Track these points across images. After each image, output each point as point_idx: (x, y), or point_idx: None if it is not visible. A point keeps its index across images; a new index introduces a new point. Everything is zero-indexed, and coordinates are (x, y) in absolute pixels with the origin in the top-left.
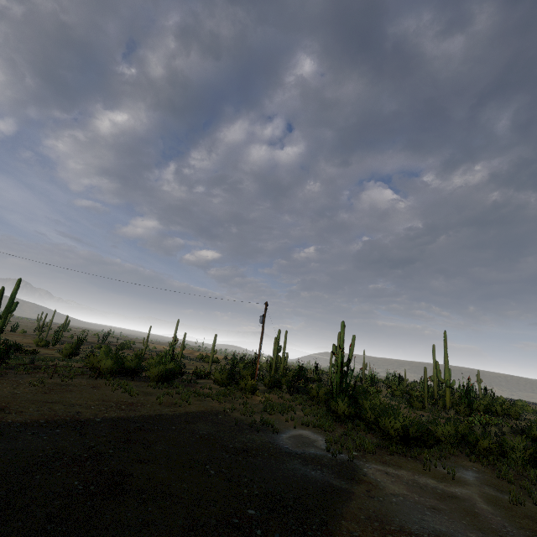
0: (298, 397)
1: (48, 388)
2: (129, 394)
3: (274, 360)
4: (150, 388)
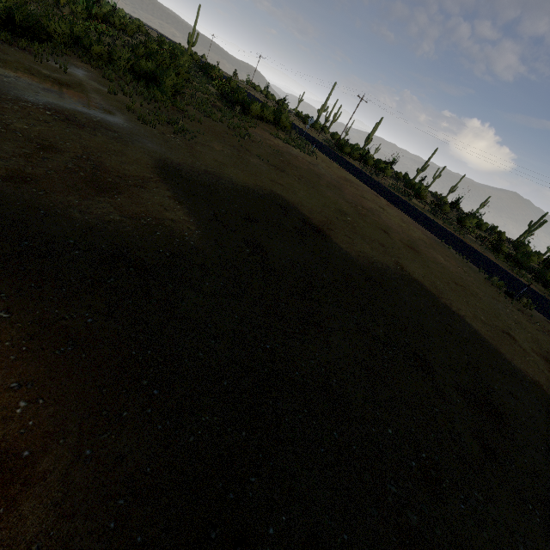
0: None
1: None
2: None
3: None
4: None
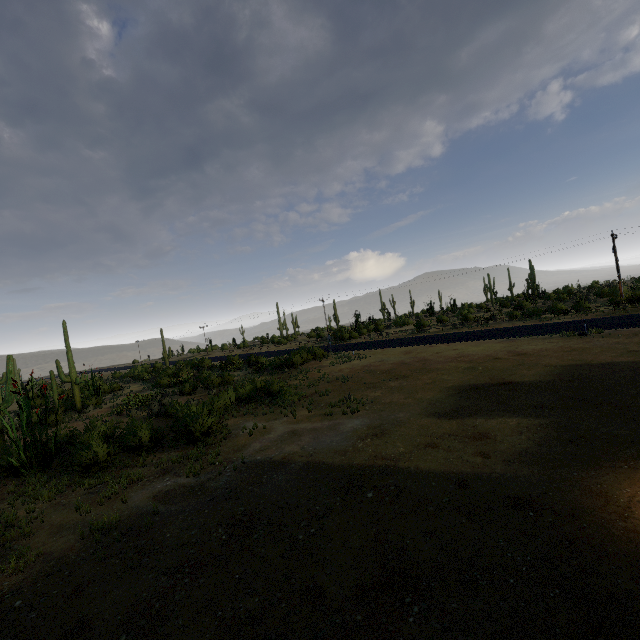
0: None
1: None
2: None
3: None
4: None
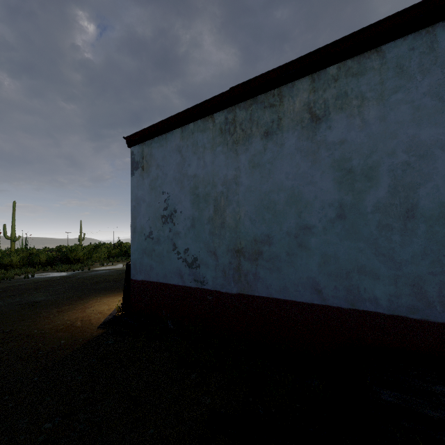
0: None
1: None
2: None
3: None
4: None
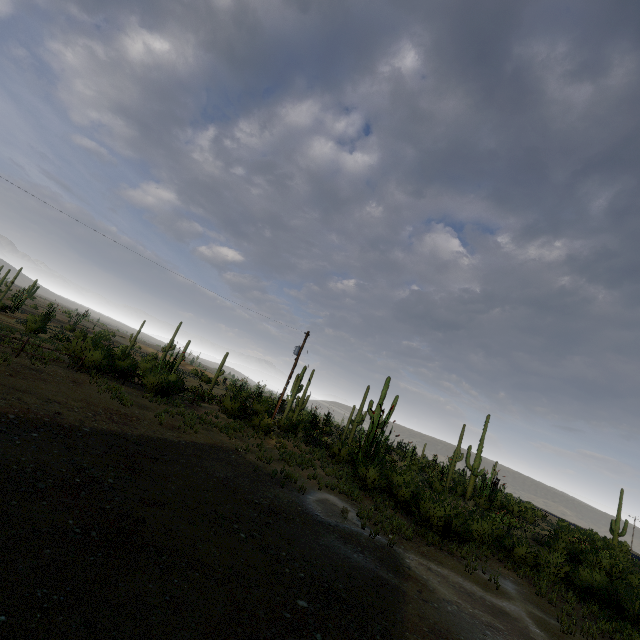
0: (316, 450)
1: (13, 368)
2: (120, 402)
3: (291, 400)
4: (145, 400)
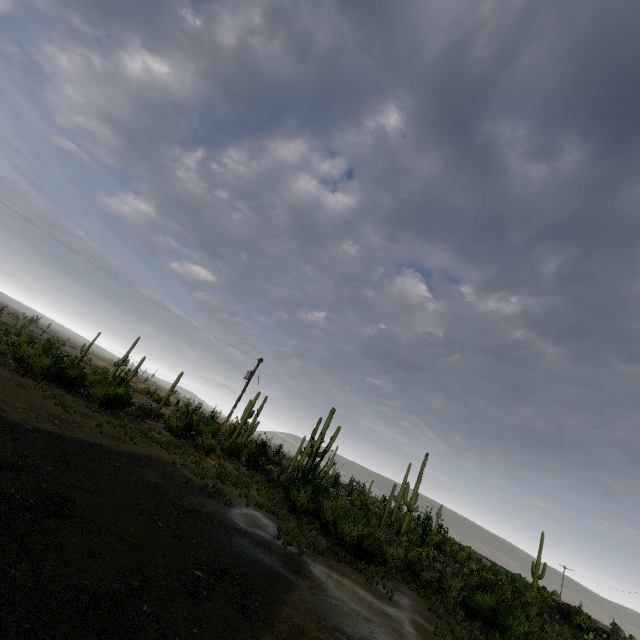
0: (256, 474)
1: None
2: (64, 409)
3: (241, 425)
4: (89, 410)
